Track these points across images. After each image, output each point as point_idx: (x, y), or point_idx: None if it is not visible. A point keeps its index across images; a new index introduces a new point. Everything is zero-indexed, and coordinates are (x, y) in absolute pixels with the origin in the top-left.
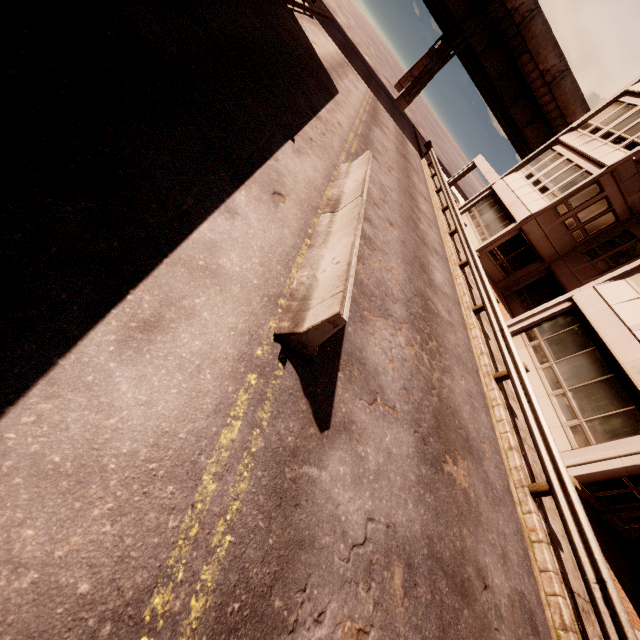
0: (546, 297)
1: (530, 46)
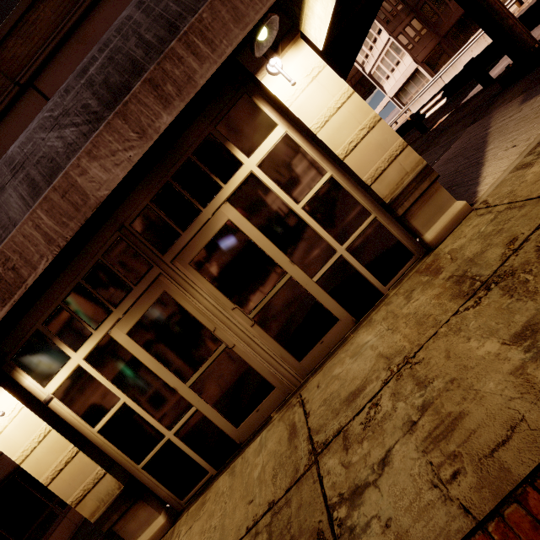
0: (465, 26)
1: None
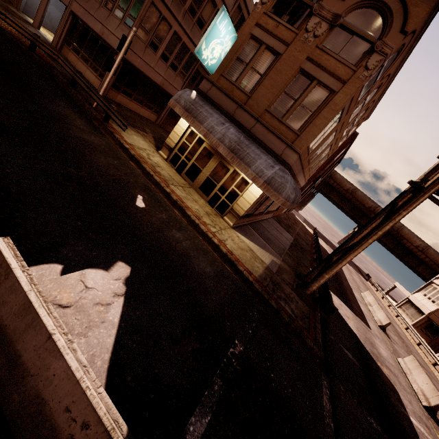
0: None
1: (405, 237)
